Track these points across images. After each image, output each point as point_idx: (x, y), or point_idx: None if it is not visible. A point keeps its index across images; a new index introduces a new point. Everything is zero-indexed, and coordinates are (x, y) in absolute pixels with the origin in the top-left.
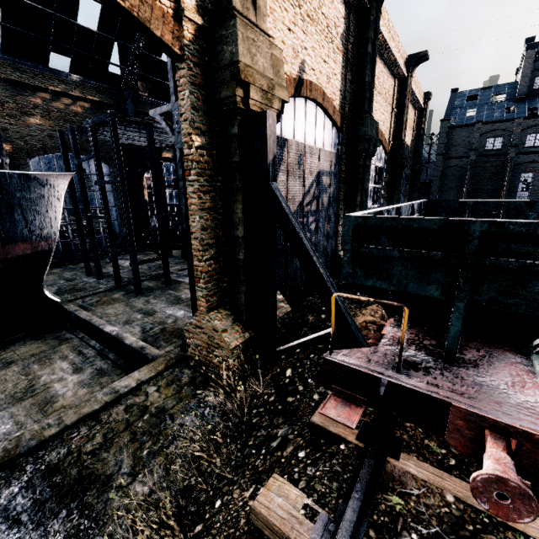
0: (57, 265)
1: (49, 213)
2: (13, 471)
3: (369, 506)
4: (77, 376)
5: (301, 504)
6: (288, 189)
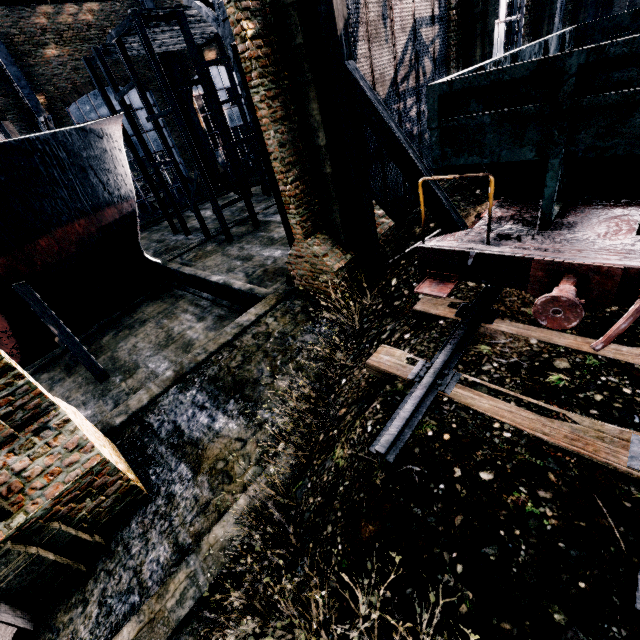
0: (142, 229)
1: (118, 170)
2: (186, 382)
3: (460, 353)
4: (202, 323)
5: (404, 358)
6: (373, 65)
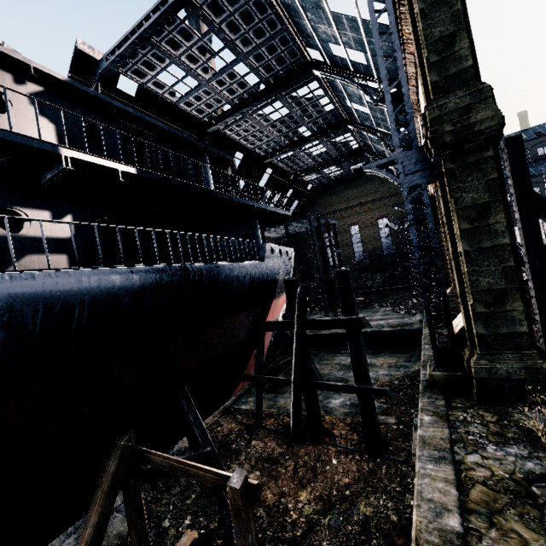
0: None
1: None
2: None
3: None
4: None
5: None
6: None
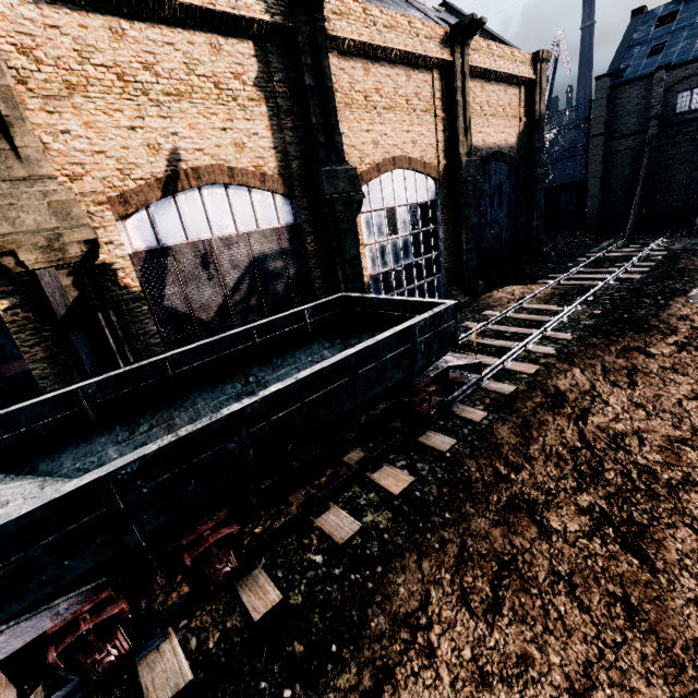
0: None
1: None
2: None
3: None
4: None
5: None
6: (191, 299)
